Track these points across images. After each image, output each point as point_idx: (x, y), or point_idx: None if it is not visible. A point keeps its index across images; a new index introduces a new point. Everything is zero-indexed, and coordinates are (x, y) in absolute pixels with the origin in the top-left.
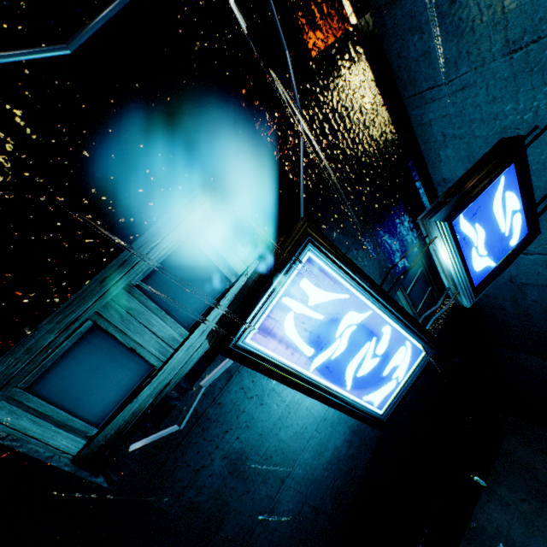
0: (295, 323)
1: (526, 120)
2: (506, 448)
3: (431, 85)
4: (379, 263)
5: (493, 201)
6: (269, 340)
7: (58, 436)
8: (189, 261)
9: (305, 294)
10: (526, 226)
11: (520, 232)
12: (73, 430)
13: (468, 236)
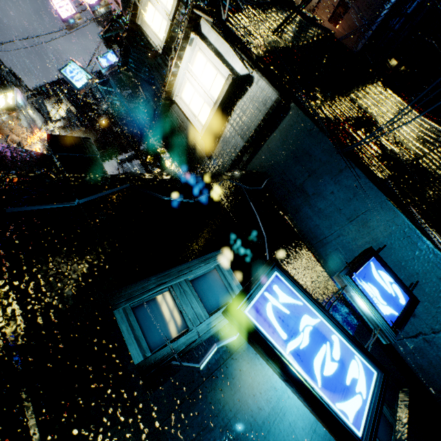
0: (272, 310)
1: (374, 245)
2: None
3: (323, 236)
4: None
5: (372, 273)
6: (258, 317)
7: (133, 345)
8: (214, 279)
9: (276, 294)
10: (405, 293)
11: (403, 296)
12: (140, 346)
13: (367, 288)
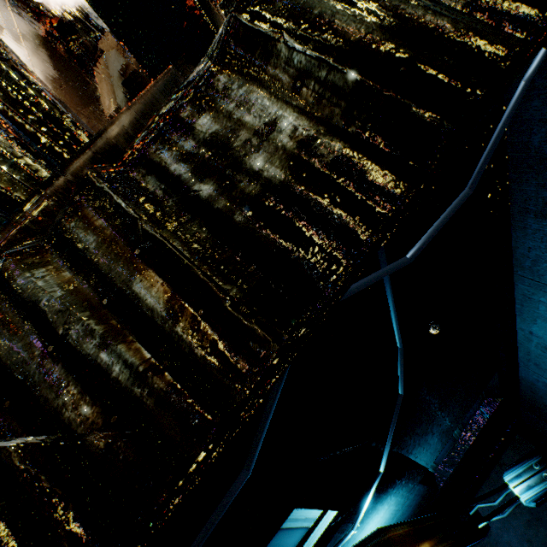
0: None
1: None
2: (502, 459)
3: None
4: (441, 430)
5: None
6: None
7: None
8: (277, 541)
9: None
10: None
11: None
12: None
13: None
